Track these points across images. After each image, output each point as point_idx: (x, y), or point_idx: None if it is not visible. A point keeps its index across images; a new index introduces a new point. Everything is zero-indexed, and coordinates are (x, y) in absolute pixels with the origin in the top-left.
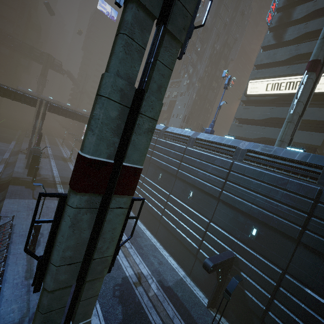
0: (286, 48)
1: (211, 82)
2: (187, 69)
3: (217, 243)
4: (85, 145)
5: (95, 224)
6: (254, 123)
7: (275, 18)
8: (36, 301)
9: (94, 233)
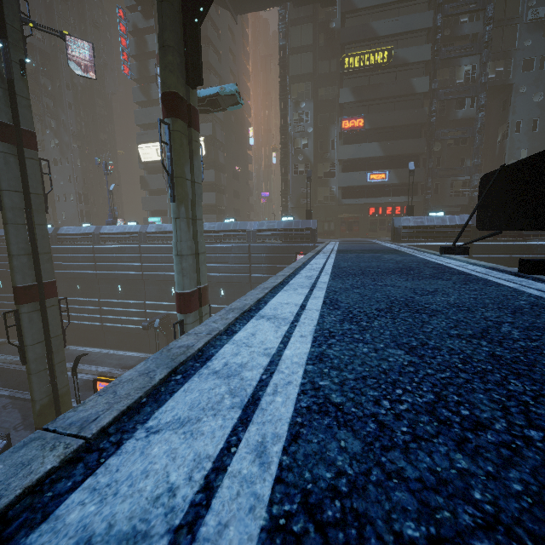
0: (158, 108)
1: (96, 135)
2: (45, 124)
3: (157, 314)
4: (17, 281)
5: (43, 318)
6: (165, 192)
7: (134, 69)
8: (9, 424)
9: (44, 322)
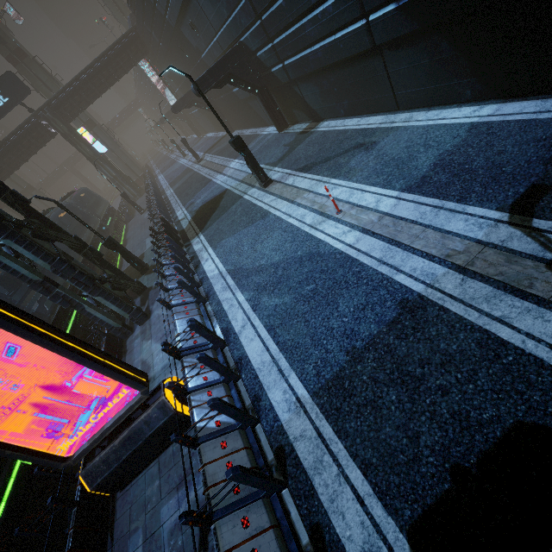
0: None
1: None
2: None
3: None
4: None
5: None
6: None
7: None
8: None
9: None
